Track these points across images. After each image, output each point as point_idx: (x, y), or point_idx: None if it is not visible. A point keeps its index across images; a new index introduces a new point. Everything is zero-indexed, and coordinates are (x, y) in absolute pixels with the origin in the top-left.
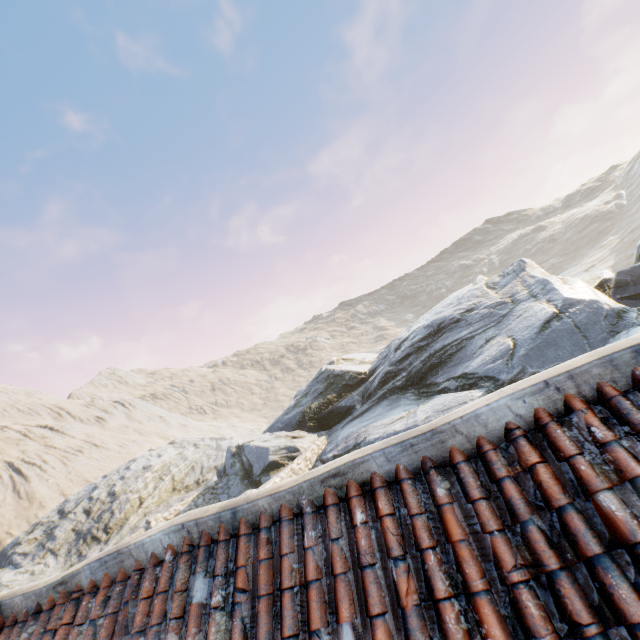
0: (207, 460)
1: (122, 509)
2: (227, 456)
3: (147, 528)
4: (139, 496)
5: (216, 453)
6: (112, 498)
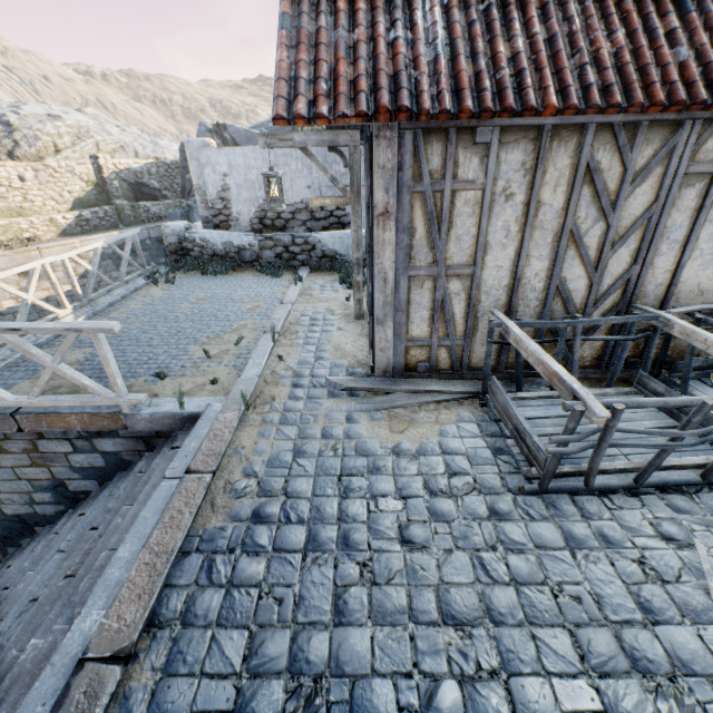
0: (142, 148)
1: (32, 144)
2: (201, 130)
3: (94, 163)
4: (53, 142)
5: (153, 147)
6: (7, 129)
